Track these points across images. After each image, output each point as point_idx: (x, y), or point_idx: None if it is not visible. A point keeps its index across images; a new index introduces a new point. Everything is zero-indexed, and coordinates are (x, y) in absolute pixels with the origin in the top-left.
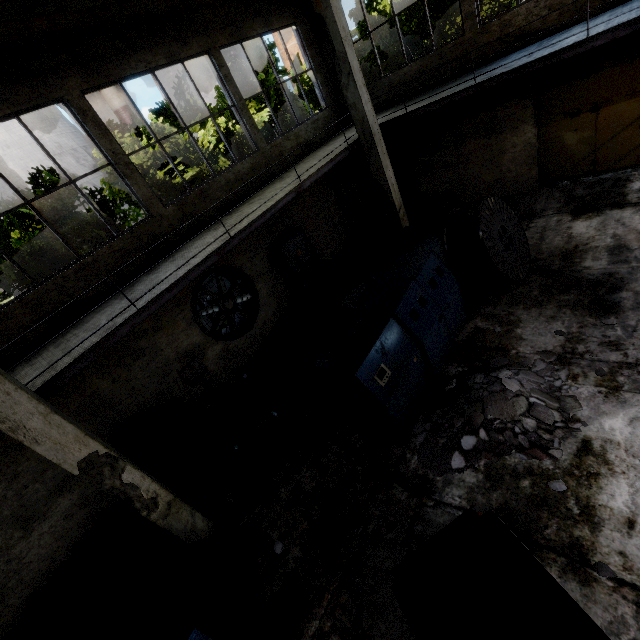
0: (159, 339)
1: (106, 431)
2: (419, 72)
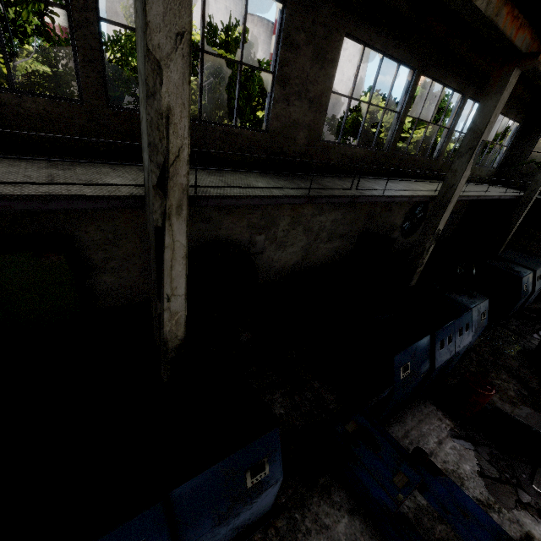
0: (396, 210)
1: (362, 229)
2: None
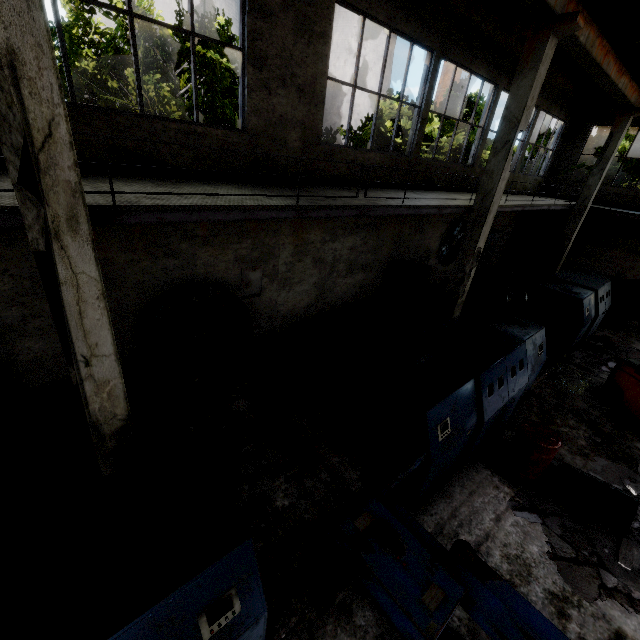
0: (430, 231)
1: (389, 257)
2: (616, 194)
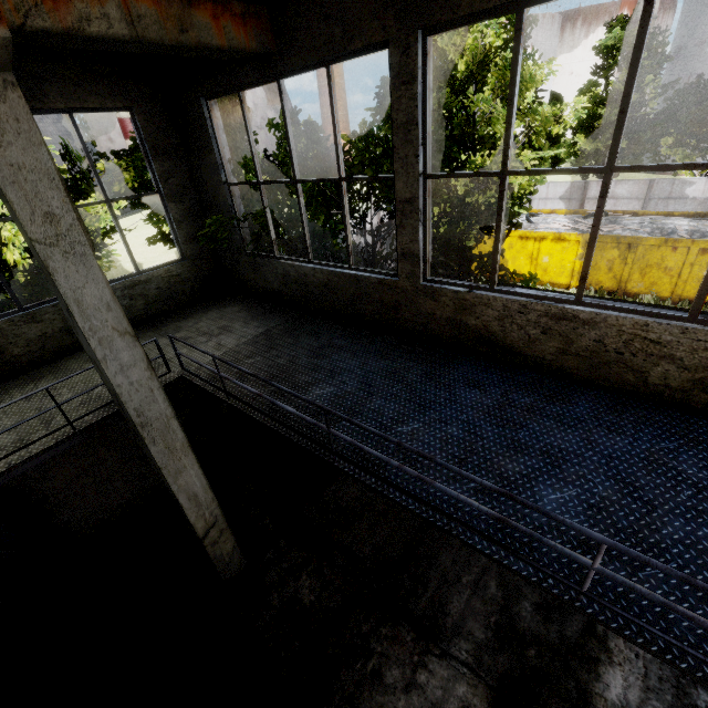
0: None
1: None
2: (326, 285)
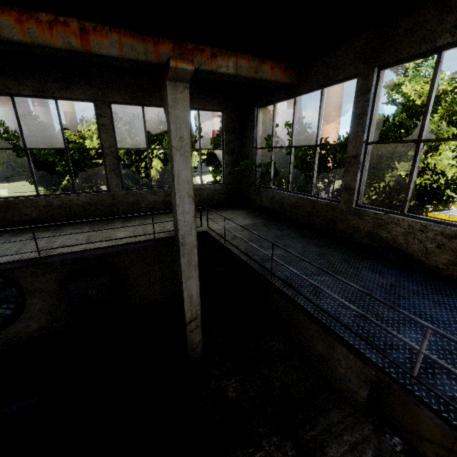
0: None
1: None
2: (294, 205)
